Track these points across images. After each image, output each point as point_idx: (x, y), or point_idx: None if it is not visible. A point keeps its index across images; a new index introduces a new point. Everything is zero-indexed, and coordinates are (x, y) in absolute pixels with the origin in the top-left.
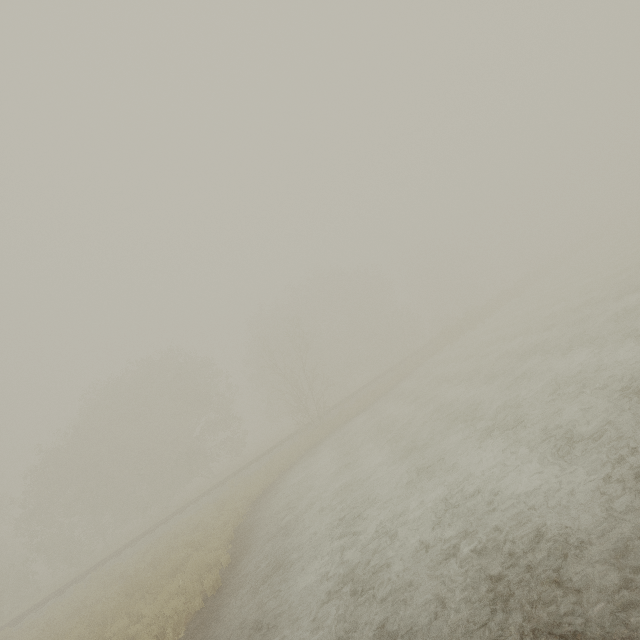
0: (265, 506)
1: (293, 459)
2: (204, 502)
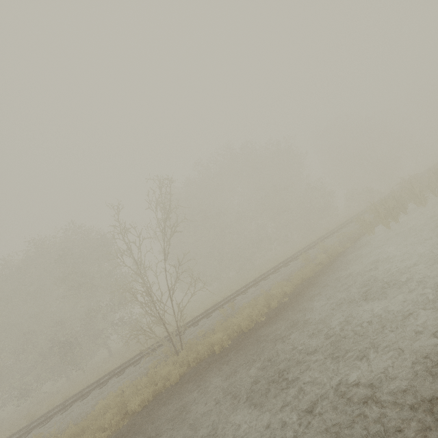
0: None
1: None
2: None
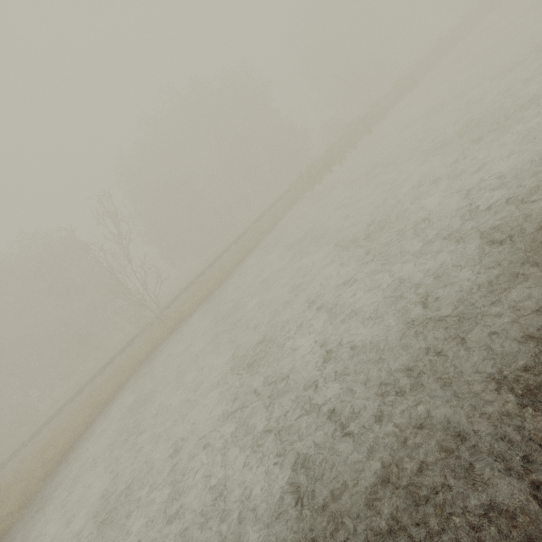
0: (36, 503)
1: (123, 379)
2: (72, 407)
